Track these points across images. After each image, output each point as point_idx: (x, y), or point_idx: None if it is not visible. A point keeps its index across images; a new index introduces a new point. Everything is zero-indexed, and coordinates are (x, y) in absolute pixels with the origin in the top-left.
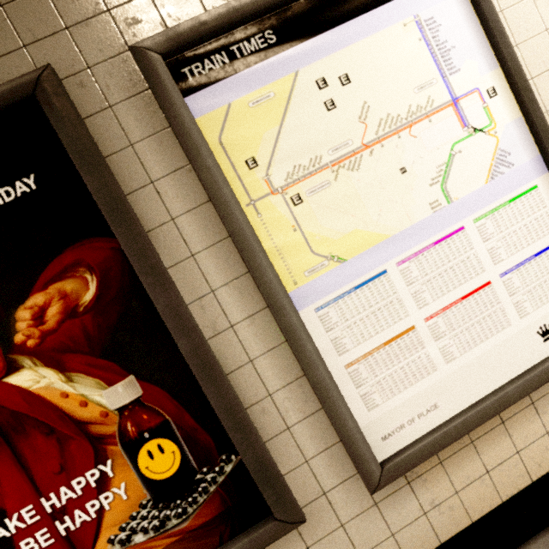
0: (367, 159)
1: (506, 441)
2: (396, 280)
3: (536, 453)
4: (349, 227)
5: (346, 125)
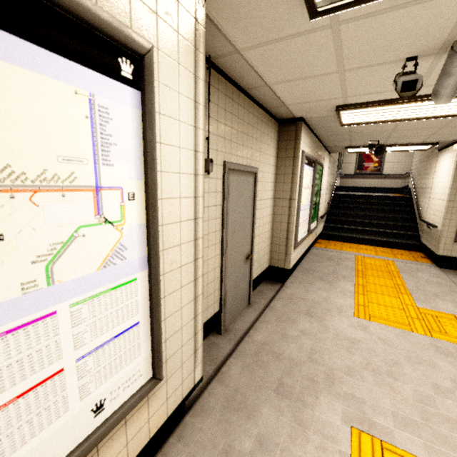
0: None
1: None
2: None
3: None
4: None
5: None
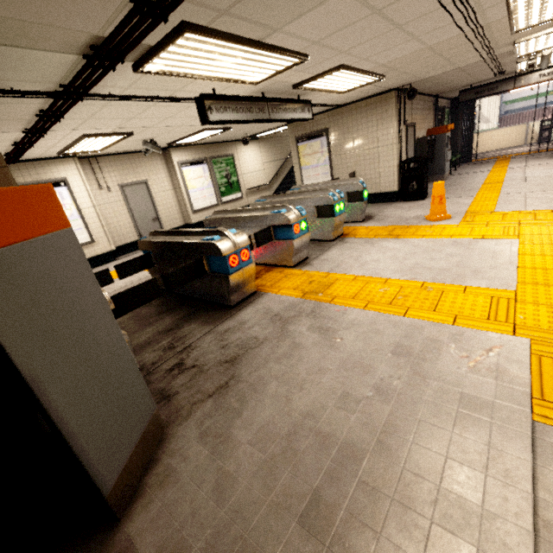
0: None
1: None
2: None
3: None
4: None
5: None
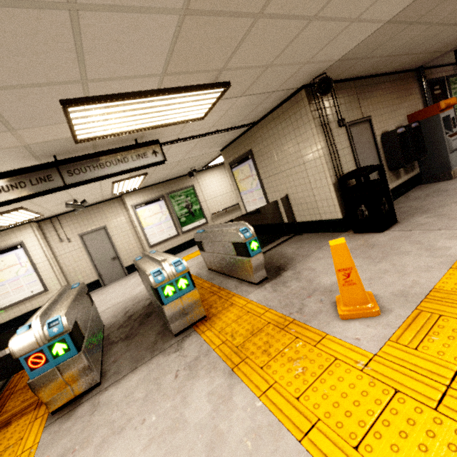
0: (4, 270)
1: (24, 306)
2: (7, 285)
3: (29, 308)
4: (0, 279)
5: (2, 266)
